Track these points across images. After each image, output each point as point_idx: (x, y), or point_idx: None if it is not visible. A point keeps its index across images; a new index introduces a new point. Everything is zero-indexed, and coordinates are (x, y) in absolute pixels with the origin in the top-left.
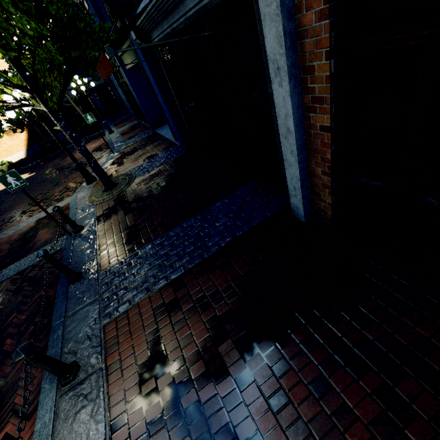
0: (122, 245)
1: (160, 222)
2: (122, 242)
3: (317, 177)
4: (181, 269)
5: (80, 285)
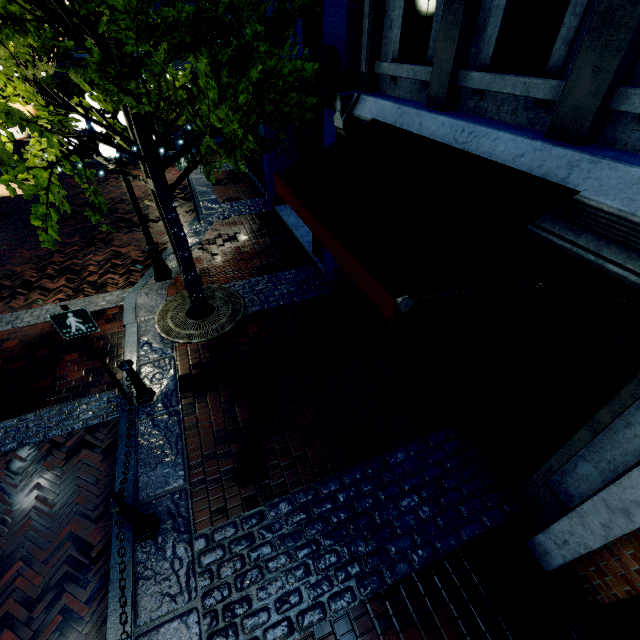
0: (231, 475)
1: (299, 449)
2: (232, 468)
3: (622, 563)
4: (349, 595)
5: (157, 552)
